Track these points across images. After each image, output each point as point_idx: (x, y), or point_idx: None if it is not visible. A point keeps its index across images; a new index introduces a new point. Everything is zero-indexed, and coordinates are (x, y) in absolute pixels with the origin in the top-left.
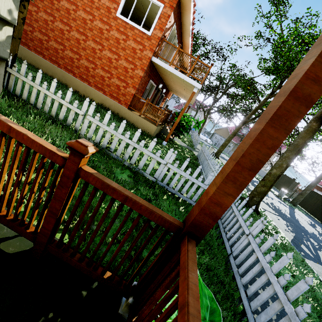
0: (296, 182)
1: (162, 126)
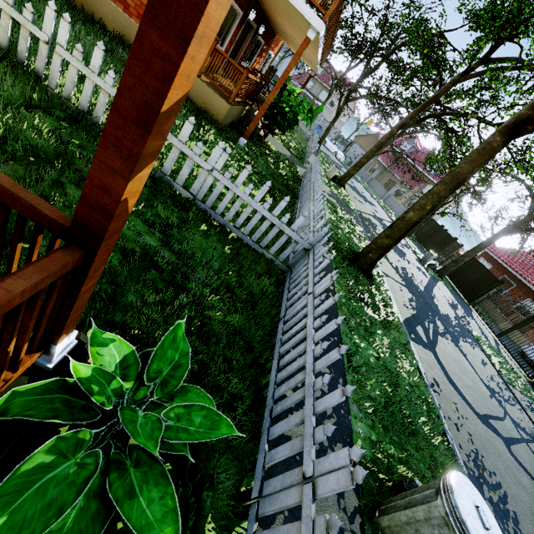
0: (458, 244)
1: (246, 107)
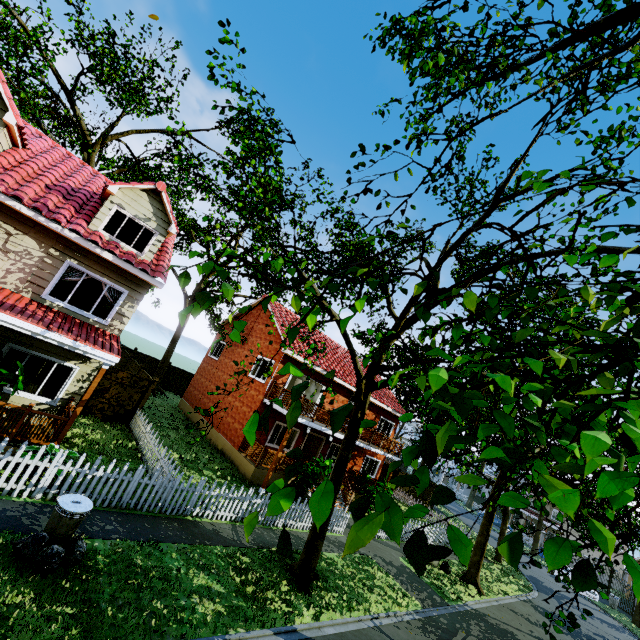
0: None
1: None
